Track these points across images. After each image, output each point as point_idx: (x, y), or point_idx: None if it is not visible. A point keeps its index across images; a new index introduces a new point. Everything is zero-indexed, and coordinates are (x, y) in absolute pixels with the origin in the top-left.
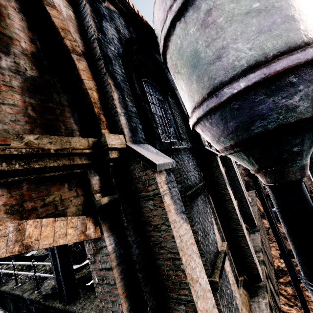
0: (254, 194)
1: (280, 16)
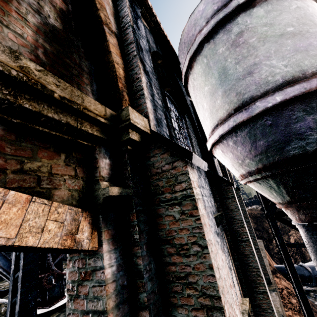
0: (262, 243)
1: (316, 40)
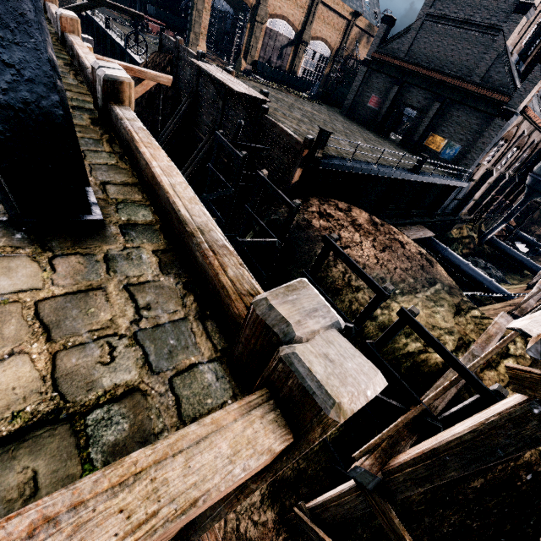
0: None
1: None
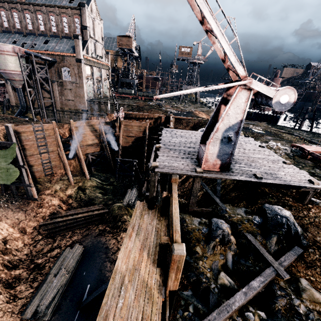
0: (96, 113)
1: None
